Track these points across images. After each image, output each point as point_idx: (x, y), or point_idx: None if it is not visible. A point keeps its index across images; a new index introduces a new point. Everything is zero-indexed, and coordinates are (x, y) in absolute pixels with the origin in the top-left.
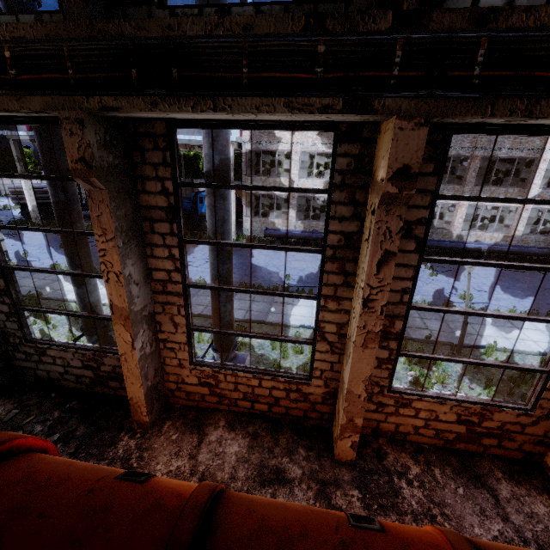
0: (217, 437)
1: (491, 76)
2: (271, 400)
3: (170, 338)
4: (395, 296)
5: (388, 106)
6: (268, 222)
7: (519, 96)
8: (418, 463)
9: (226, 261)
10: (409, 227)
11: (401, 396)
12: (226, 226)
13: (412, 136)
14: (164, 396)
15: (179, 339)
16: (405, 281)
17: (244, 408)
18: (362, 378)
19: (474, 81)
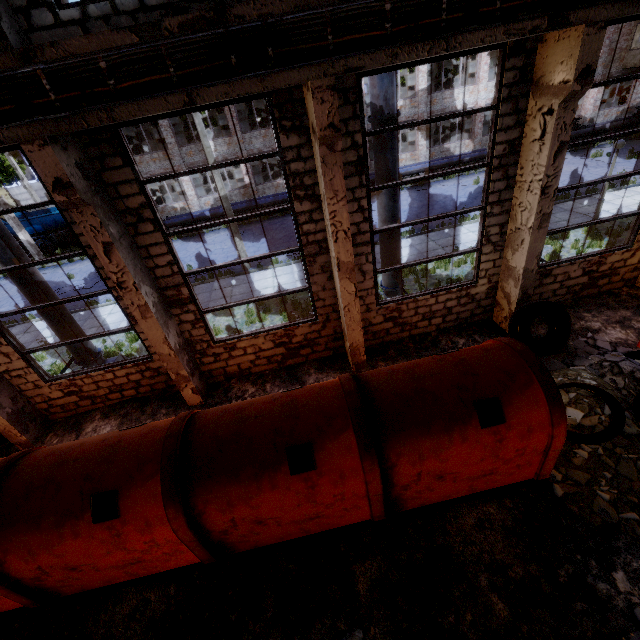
0: (93, 428)
1: (66, 98)
2: (134, 385)
3: (10, 367)
4: (167, 270)
5: (8, 137)
6: (168, 209)
7: (98, 108)
8: (255, 386)
9: (33, 283)
10: (138, 213)
11: (226, 343)
12: (10, 251)
13: (43, 155)
14: (41, 417)
15: (18, 365)
16: (165, 256)
17: (117, 399)
18: (161, 341)
19: (57, 104)
